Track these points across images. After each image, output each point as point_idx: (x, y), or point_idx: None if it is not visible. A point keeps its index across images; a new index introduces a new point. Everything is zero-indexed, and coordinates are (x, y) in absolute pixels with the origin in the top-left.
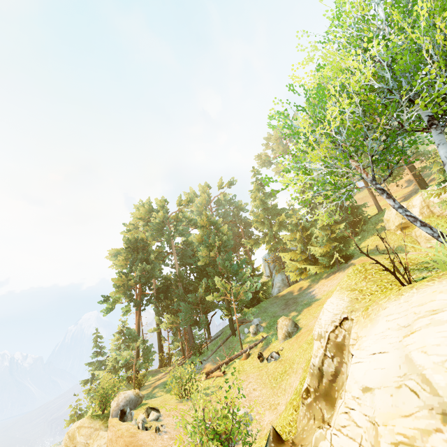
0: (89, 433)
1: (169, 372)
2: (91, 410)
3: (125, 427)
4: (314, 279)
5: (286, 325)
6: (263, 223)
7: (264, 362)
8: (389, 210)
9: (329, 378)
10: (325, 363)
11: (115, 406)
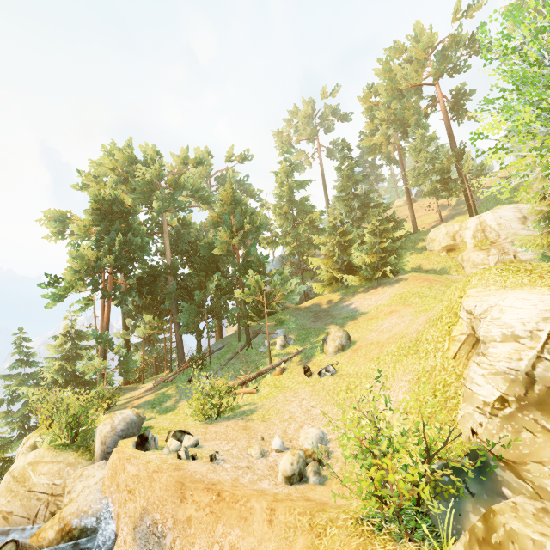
0: (57, 470)
1: (151, 390)
2: (33, 439)
3: (155, 457)
4: (346, 292)
5: (340, 337)
6: (287, 218)
7: (313, 377)
8: (438, 229)
9: (547, 384)
10: (539, 367)
11: (109, 430)
